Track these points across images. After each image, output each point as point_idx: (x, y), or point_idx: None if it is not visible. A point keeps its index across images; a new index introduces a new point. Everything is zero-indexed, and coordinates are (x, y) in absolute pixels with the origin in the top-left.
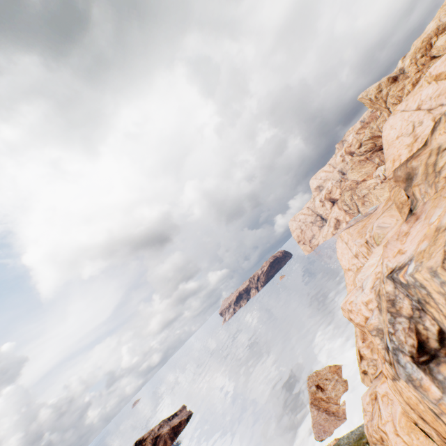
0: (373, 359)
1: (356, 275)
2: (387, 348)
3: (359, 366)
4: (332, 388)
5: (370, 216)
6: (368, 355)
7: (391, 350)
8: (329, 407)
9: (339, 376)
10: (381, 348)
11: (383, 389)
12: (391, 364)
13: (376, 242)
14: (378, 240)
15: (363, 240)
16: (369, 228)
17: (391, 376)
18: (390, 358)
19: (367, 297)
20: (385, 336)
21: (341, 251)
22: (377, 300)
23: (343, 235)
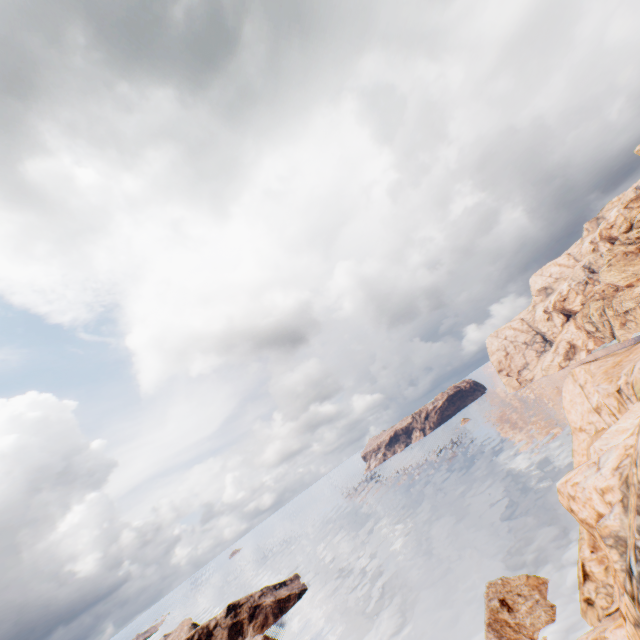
0: (608, 584)
1: (593, 441)
2: (630, 571)
3: (581, 589)
4: (526, 611)
5: (631, 349)
6: (598, 575)
7: (637, 576)
8: (518, 639)
9: (541, 596)
10: (619, 568)
11: (618, 637)
12: (634, 600)
13: (637, 393)
14: (639, 392)
15: (613, 386)
16: (627, 370)
17: (633, 619)
18: (633, 589)
19: (605, 482)
20: (628, 552)
21: (570, 398)
22: (622, 491)
23: (577, 372)
